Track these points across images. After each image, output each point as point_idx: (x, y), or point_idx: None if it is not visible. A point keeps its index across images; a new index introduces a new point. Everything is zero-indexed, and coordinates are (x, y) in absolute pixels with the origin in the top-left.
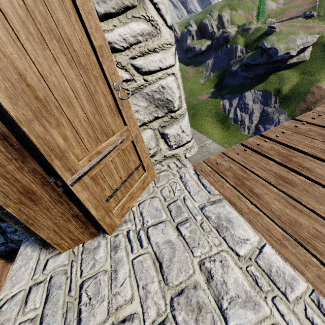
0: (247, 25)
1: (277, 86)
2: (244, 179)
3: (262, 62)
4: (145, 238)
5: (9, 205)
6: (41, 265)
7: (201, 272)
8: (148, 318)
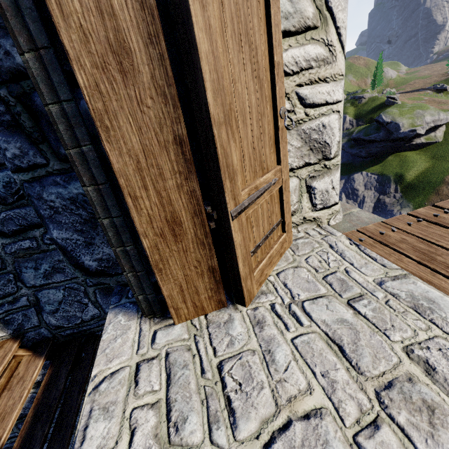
0: (359, 93)
1: (398, 170)
2: (432, 254)
3: (379, 138)
4: (302, 314)
5: (148, 236)
6: (147, 338)
7: (412, 362)
8: (346, 415)
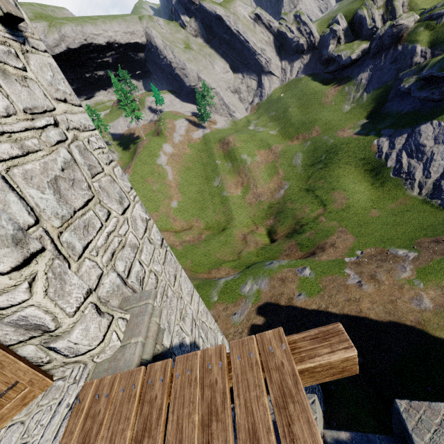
0: (438, 7)
1: None
2: None
3: None
4: None
5: None
6: None
7: None
8: None
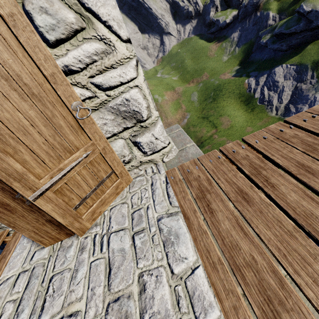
0: None
1: (316, 58)
2: (206, 192)
3: (299, 29)
4: (106, 243)
5: None
6: (30, 256)
7: (138, 284)
8: (87, 317)
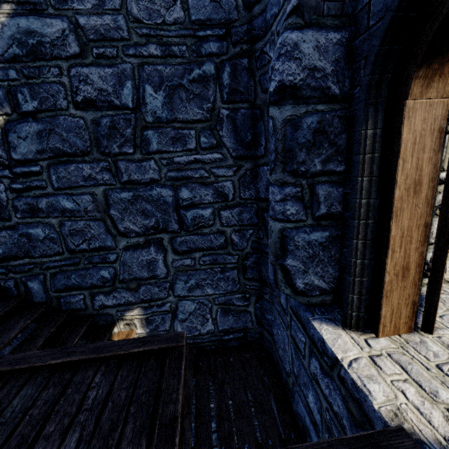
0: None
1: None
2: None
3: None
4: None
5: (389, 274)
6: (362, 342)
7: None
8: None
